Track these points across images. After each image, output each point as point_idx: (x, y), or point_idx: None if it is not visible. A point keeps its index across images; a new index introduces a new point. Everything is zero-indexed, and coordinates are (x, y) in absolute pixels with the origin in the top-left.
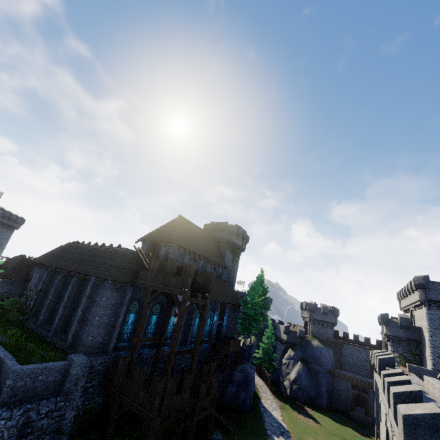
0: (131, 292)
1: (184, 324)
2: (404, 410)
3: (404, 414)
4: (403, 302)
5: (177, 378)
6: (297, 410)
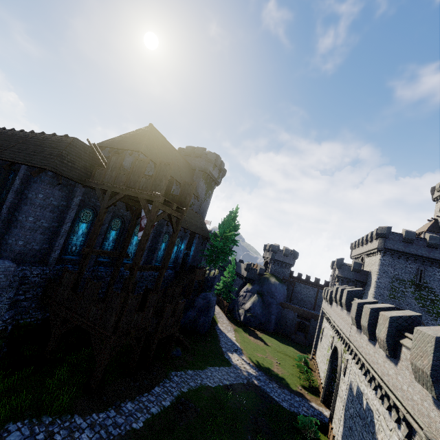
0: (82, 196)
1: (149, 247)
2: (433, 332)
3: (438, 337)
4: (356, 251)
5: (139, 295)
6: (248, 332)
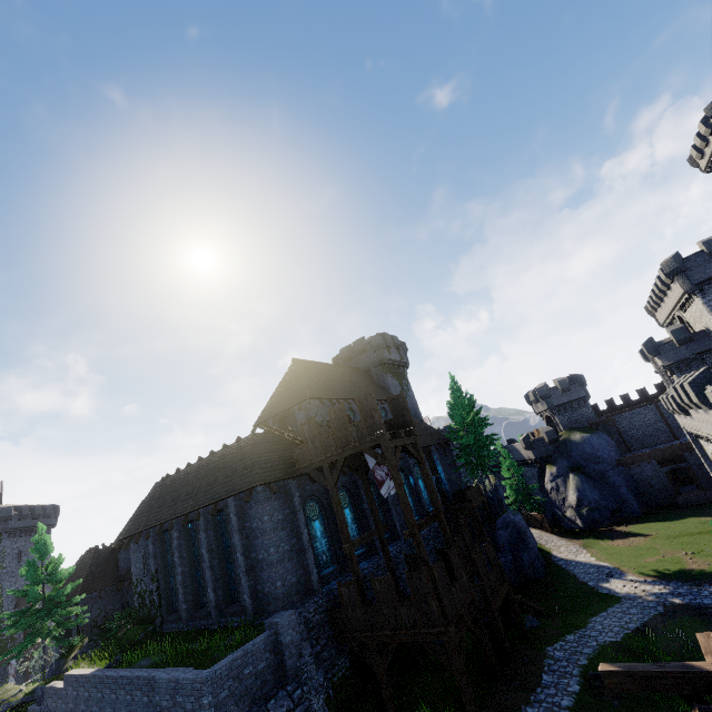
0: (297, 491)
1: (391, 502)
2: None
3: None
4: (661, 313)
5: (439, 561)
6: (606, 537)
